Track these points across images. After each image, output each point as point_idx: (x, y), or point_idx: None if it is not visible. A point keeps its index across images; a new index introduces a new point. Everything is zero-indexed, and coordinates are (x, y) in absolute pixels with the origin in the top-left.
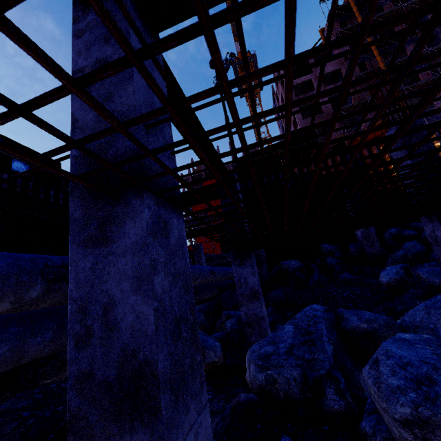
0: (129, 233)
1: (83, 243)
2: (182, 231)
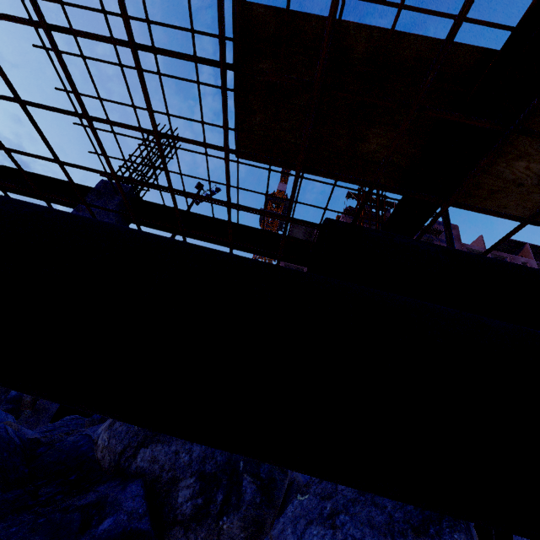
0: None
1: None
2: None
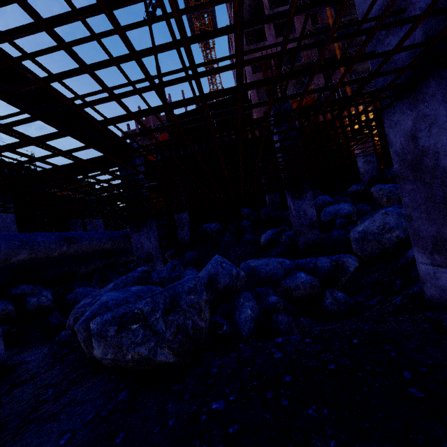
0: None
1: None
2: None
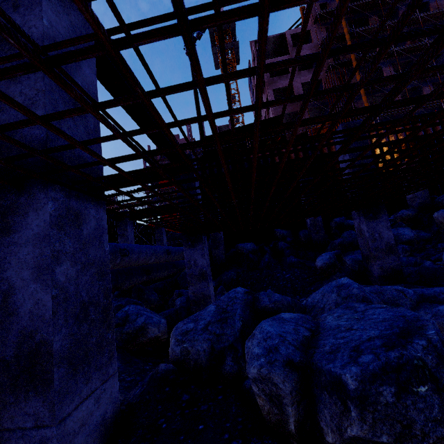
0: (31, 224)
1: None
2: (103, 220)
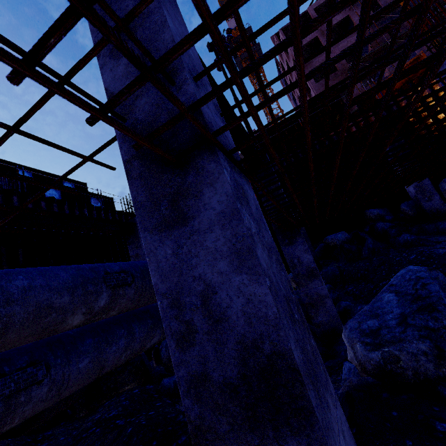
0: (210, 203)
1: (156, 228)
2: (255, 200)
